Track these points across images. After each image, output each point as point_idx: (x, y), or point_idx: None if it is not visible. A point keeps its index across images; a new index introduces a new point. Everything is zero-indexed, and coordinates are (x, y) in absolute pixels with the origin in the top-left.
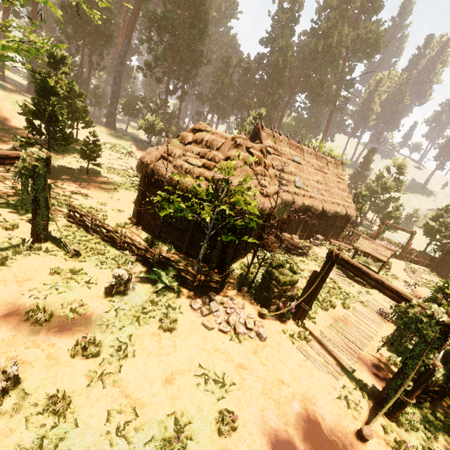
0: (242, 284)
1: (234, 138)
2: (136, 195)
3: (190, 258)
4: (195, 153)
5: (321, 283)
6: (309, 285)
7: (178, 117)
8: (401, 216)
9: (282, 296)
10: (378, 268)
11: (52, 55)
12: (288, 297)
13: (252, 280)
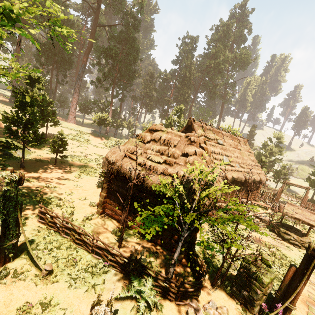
0: (216, 279)
1: (187, 136)
2: (96, 179)
3: (156, 247)
4: (155, 151)
5: (305, 281)
6: (289, 281)
7: (119, 112)
8: (288, 172)
9: (263, 295)
10: (296, 224)
11: (29, 77)
12: (268, 294)
13: (224, 274)
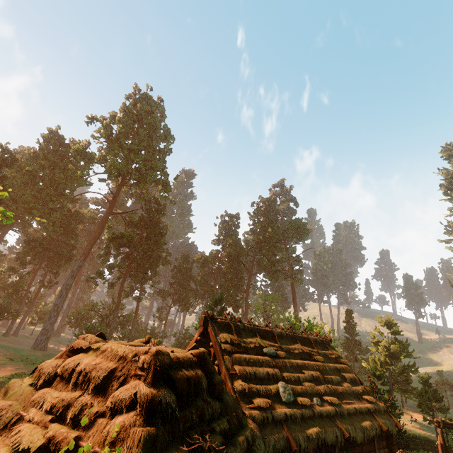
0: None
1: (136, 354)
2: None
3: None
4: (47, 408)
5: None
6: None
7: (134, 317)
8: (439, 393)
9: None
10: None
11: None
12: None
13: None
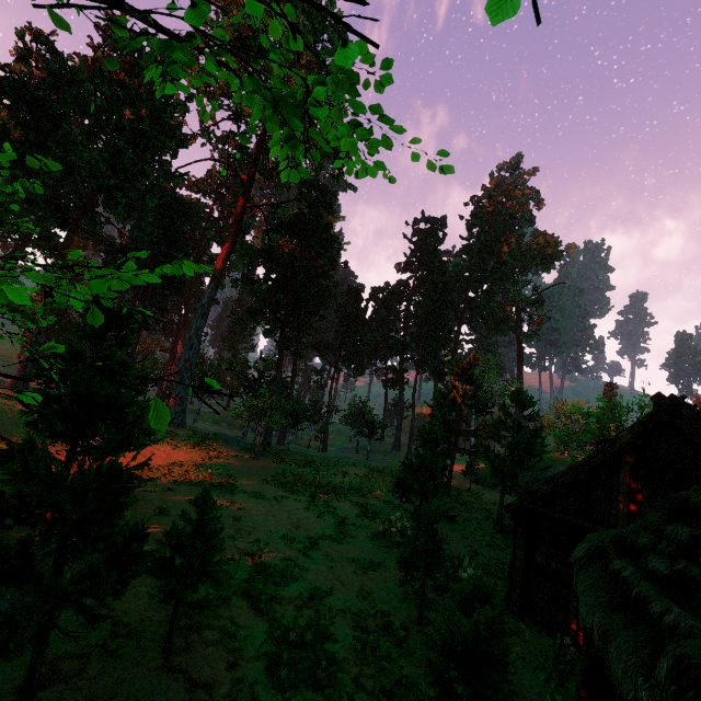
0: None
1: None
2: None
3: None
4: None
5: None
6: None
7: (291, 383)
8: None
9: None
10: None
11: None
12: None
13: None
